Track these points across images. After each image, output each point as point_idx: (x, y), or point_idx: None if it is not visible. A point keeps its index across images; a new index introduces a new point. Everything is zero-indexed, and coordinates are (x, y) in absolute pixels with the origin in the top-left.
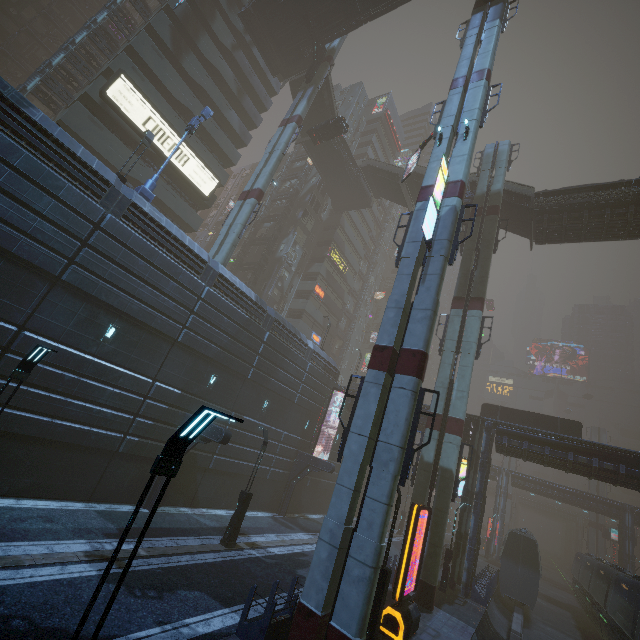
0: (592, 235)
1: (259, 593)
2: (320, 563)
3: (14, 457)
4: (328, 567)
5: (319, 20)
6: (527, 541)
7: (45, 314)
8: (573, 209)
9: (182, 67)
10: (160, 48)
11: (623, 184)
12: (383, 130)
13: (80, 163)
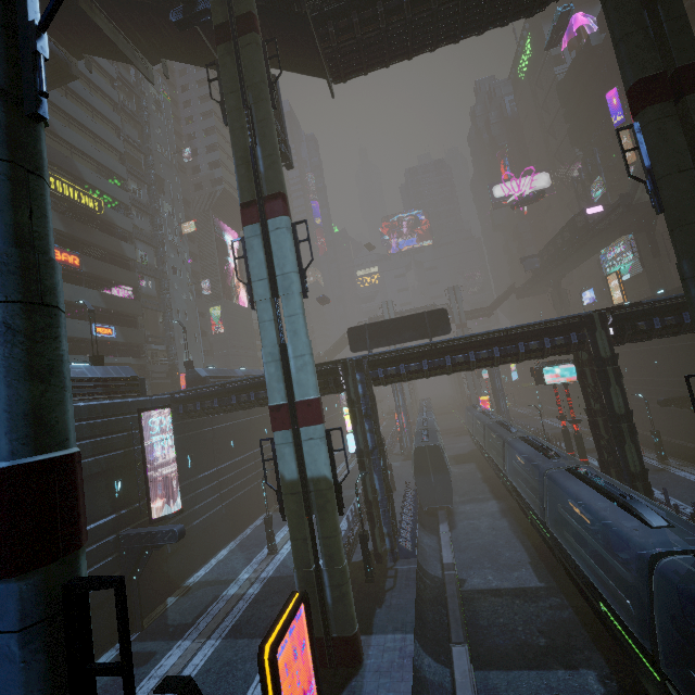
0: (397, 49)
1: None
2: None
3: None
4: None
5: None
6: (431, 449)
7: None
8: (362, 4)
9: None
10: None
11: None
12: None
13: None
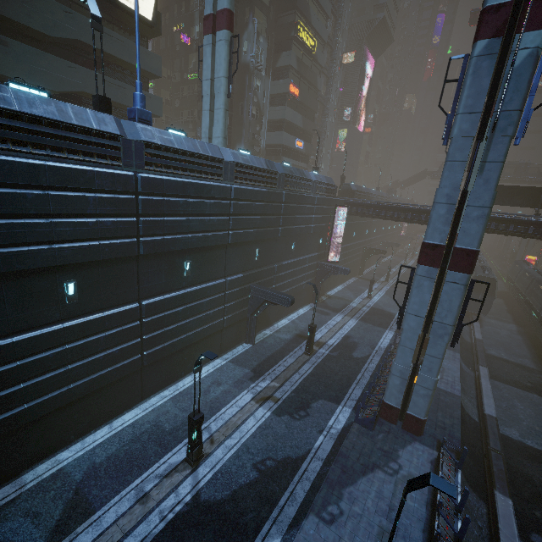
0: None
1: (346, 385)
2: (395, 386)
3: (178, 360)
4: (401, 388)
5: None
6: (489, 280)
7: (145, 283)
8: None
9: None
10: None
11: None
12: None
13: (82, 131)
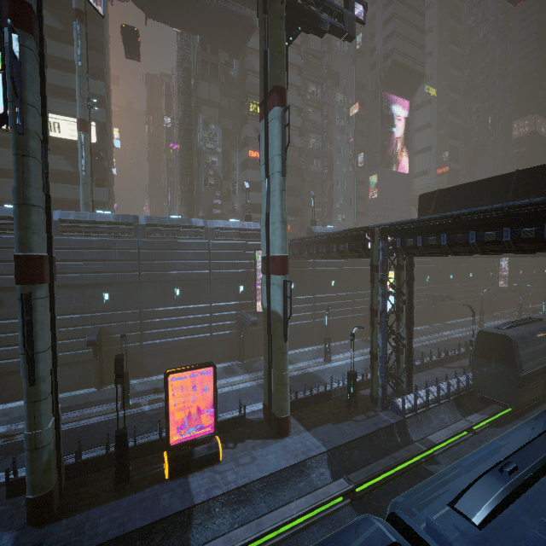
0: None
1: (92, 445)
2: None
3: None
4: None
5: None
6: (500, 338)
7: None
8: None
9: None
10: None
11: None
12: None
13: None
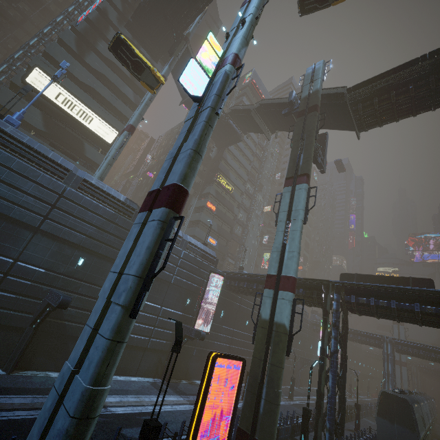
0: (404, 111)
1: None
2: (43, 414)
3: None
4: (45, 419)
5: (174, 15)
6: (399, 401)
7: None
8: (381, 93)
9: (86, 62)
10: (70, 52)
11: (419, 60)
12: (251, 93)
13: None
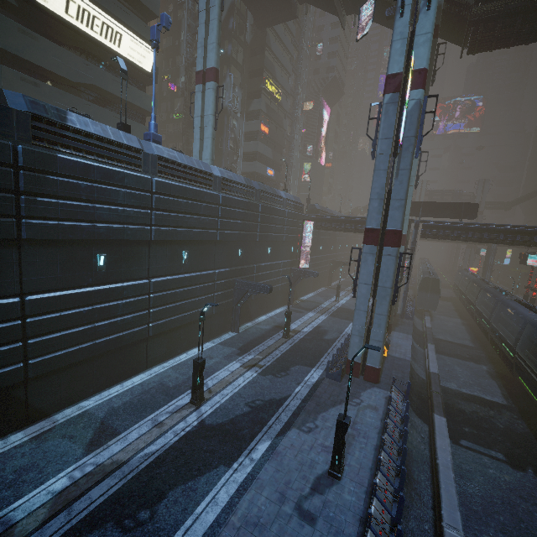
0: (520, 40)
1: (318, 356)
2: (355, 344)
3: (175, 338)
4: (360, 345)
5: None
6: (434, 280)
7: (154, 264)
8: (508, 14)
9: None
10: None
11: None
12: None
13: (117, 145)
